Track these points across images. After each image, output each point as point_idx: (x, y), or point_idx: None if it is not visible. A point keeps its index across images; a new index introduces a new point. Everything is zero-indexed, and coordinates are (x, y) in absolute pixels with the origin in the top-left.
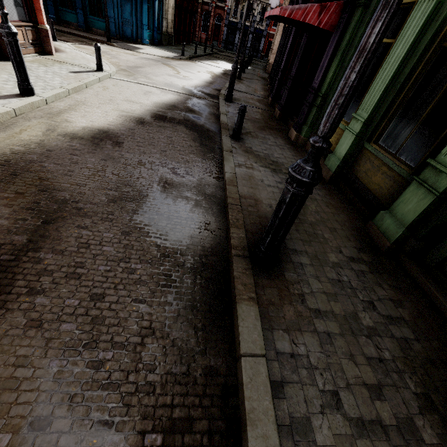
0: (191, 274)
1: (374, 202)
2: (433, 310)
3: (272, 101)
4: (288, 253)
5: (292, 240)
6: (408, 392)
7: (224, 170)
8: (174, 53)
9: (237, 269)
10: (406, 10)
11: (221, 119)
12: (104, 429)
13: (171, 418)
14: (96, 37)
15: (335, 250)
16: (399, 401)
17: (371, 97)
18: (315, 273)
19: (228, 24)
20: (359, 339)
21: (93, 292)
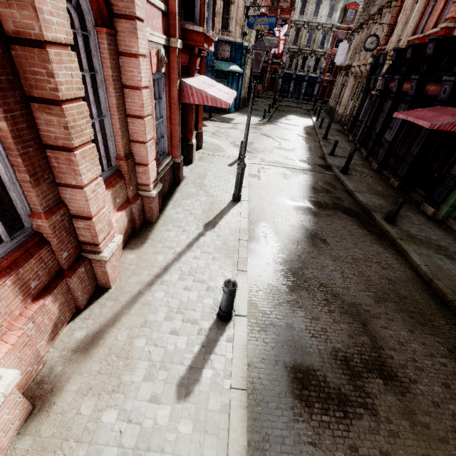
0: None
1: None
2: None
3: (378, 167)
4: None
5: None
6: None
7: (414, 262)
8: (256, 117)
9: None
10: None
11: (361, 199)
12: None
13: None
14: None
15: None
16: None
17: None
18: None
19: (283, 76)
20: None
21: (441, 382)
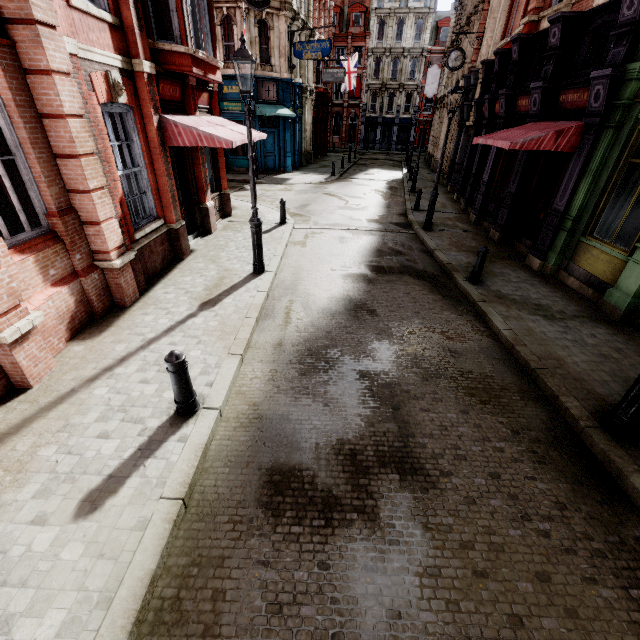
0: (552, 449)
1: None
2: None
3: (477, 218)
4: None
5: None
6: None
7: (495, 327)
8: (322, 175)
9: (600, 441)
10: None
11: (441, 258)
12: (592, 583)
13: (638, 578)
14: (240, 177)
15: None
16: None
17: None
18: None
19: (365, 121)
20: None
21: (488, 472)
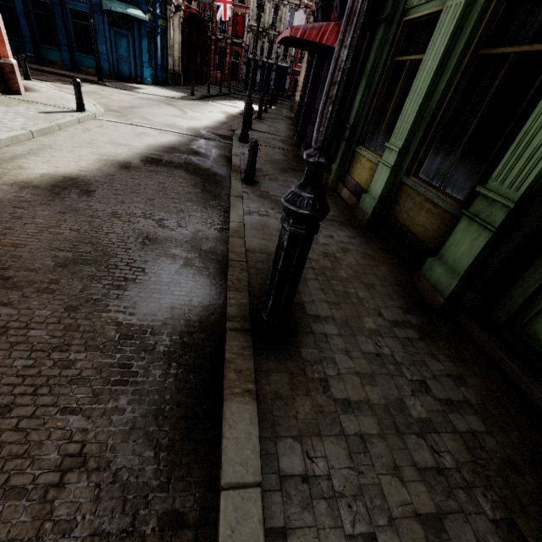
0: (164, 361)
1: (420, 248)
2: (507, 386)
3: (298, 140)
4: (307, 321)
5: (314, 303)
6: (482, 521)
7: (229, 219)
8: (182, 93)
9: (230, 349)
10: (434, 23)
11: (233, 161)
12: None
13: None
14: (84, 76)
15: (373, 312)
16: (470, 538)
17: (404, 121)
18: (344, 346)
19: (247, 62)
20: (407, 440)
21: None
